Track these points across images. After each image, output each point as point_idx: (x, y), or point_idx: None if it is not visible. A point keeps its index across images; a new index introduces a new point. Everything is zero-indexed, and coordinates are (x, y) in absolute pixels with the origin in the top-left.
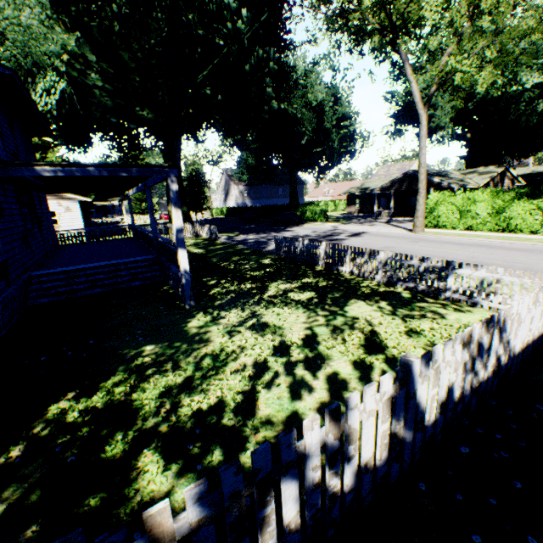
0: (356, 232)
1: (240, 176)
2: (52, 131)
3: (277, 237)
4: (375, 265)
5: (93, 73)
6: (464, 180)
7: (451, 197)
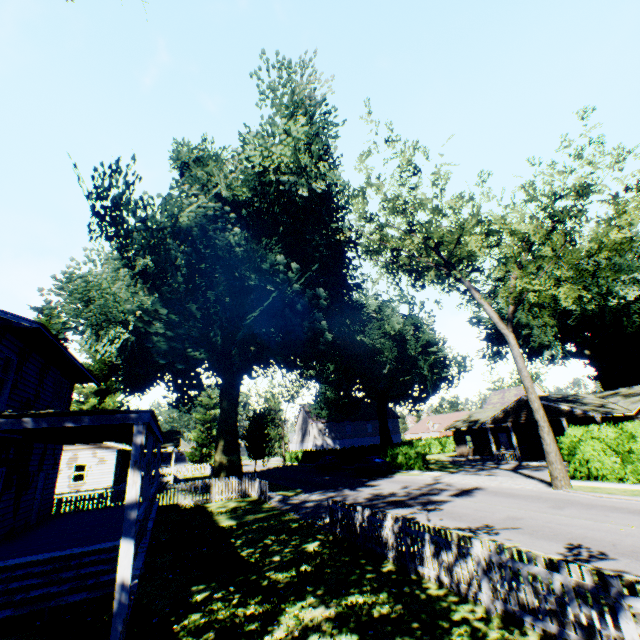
0: (466, 486)
1: (319, 411)
2: (93, 376)
3: (349, 496)
4: (485, 562)
5: (159, 322)
6: (605, 404)
7: (594, 429)
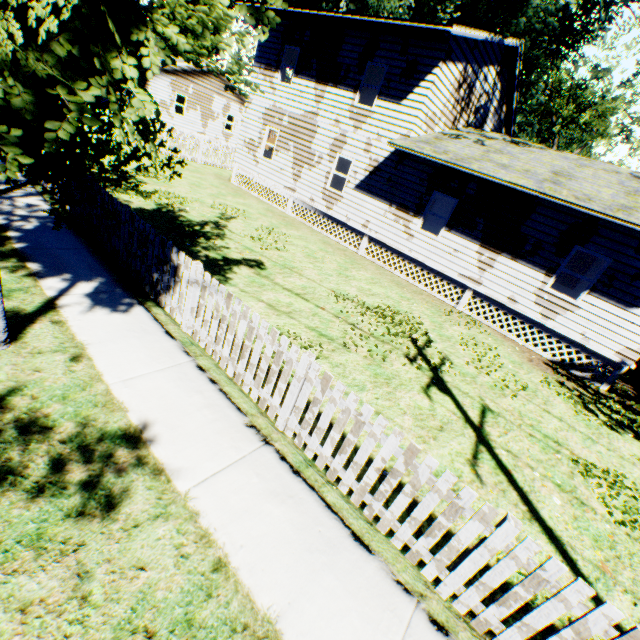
0: None
1: None
2: None
3: None
4: None
5: None
6: None
7: None
